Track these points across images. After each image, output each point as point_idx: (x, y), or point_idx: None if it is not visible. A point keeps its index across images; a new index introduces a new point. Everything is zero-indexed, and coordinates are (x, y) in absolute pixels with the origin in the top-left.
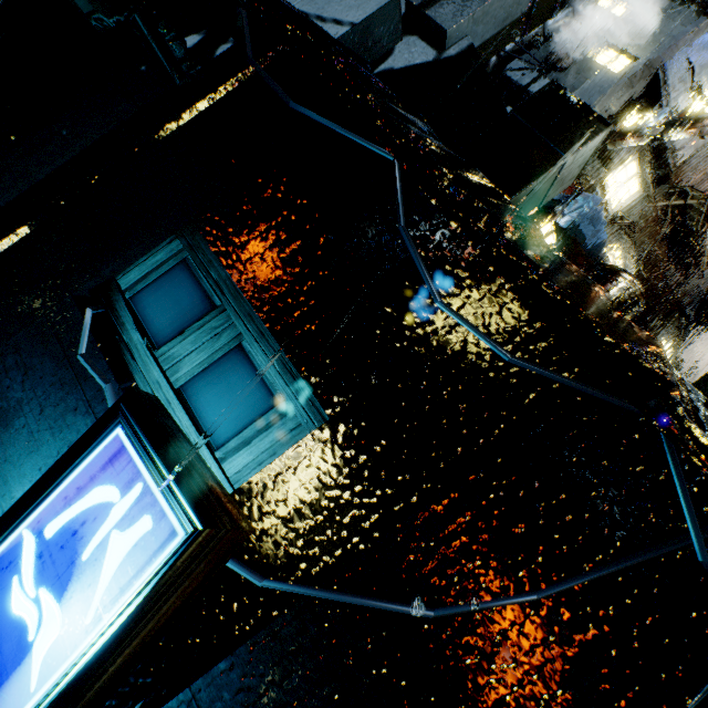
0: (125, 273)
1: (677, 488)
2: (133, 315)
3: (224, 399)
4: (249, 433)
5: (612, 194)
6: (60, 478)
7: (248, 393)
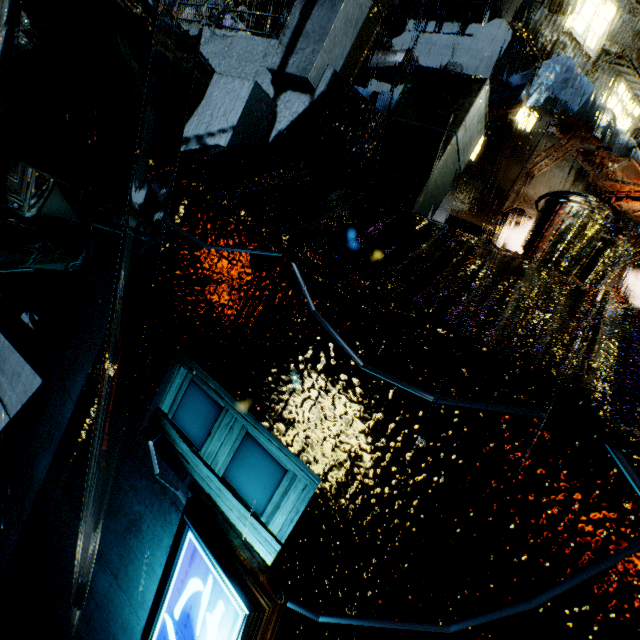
0: (163, 401)
1: (632, 486)
2: (178, 431)
3: (252, 477)
4: (276, 498)
5: (584, 34)
6: (170, 575)
7: (265, 468)
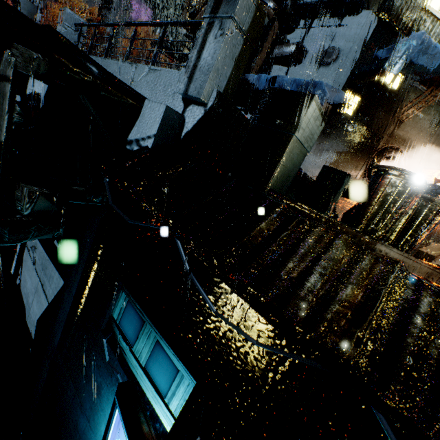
0: (114, 312)
1: (388, 437)
2: (121, 332)
3: (160, 370)
4: (173, 388)
5: None
6: (108, 432)
7: (167, 366)
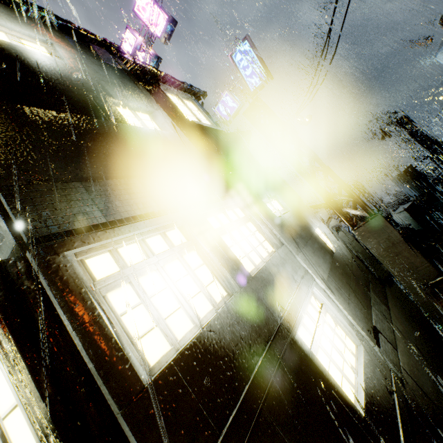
0: None
1: None
2: None
3: None
4: None
5: None
6: None
7: None
